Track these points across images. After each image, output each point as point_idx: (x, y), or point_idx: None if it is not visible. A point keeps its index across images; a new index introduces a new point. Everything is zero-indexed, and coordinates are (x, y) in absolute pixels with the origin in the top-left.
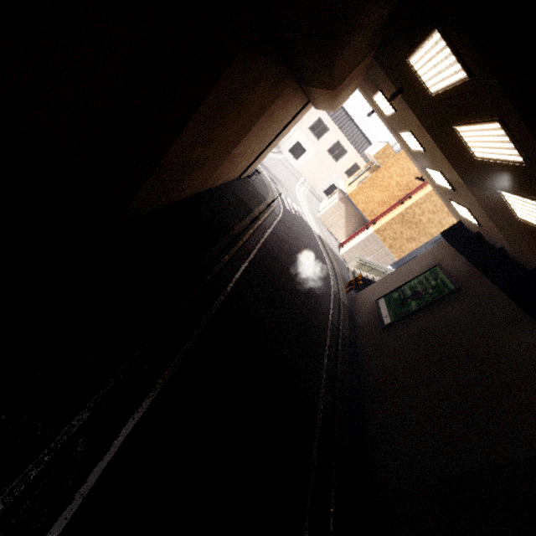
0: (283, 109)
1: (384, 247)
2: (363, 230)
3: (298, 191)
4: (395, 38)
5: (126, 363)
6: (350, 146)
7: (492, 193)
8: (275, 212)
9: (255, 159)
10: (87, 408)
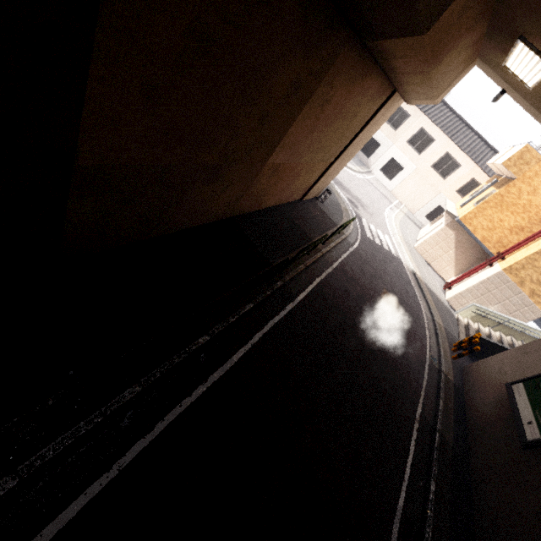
0: (347, 97)
1: (522, 293)
2: (483, 267)
3: (388, 215)
4: None
5: None
6: (465, 158)
7: None
8: (349, 241)
9: (321, 175)
10: None
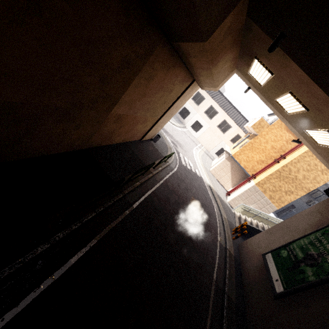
0: (165, 77)
1: (265, 197)
2: (245, 182)
3: (195, 152)
4: None
5: None
6: (233, 123)
7: None
8: (171, 166)
9: (153, 125)
10: None
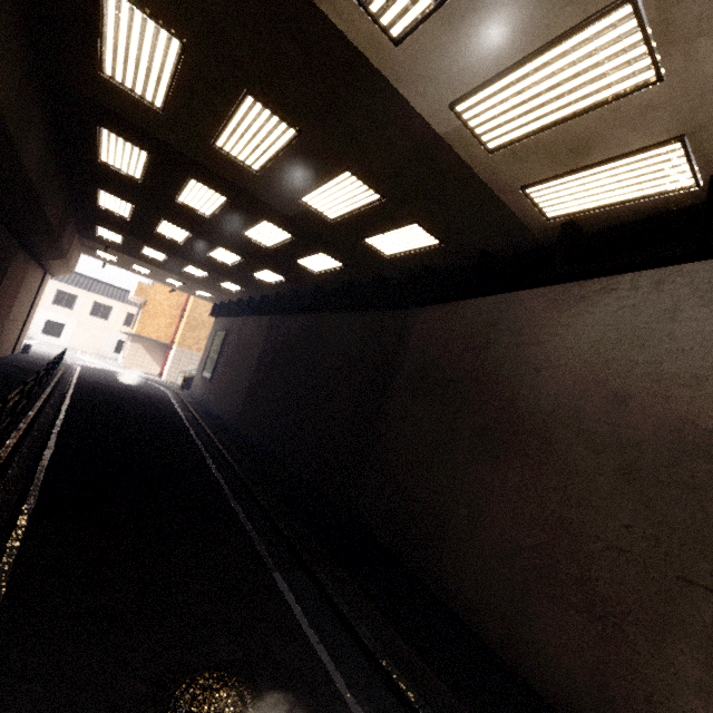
0: (31, 281)
1: (194, 353)
2: (169, 352)
3: (83, 357)
4: (85, 229)
5: (40, 398)
6: (112, 302)
7: (186, 274)
8: (72, 367)
9: (21, 331)
10: (38, 403)
